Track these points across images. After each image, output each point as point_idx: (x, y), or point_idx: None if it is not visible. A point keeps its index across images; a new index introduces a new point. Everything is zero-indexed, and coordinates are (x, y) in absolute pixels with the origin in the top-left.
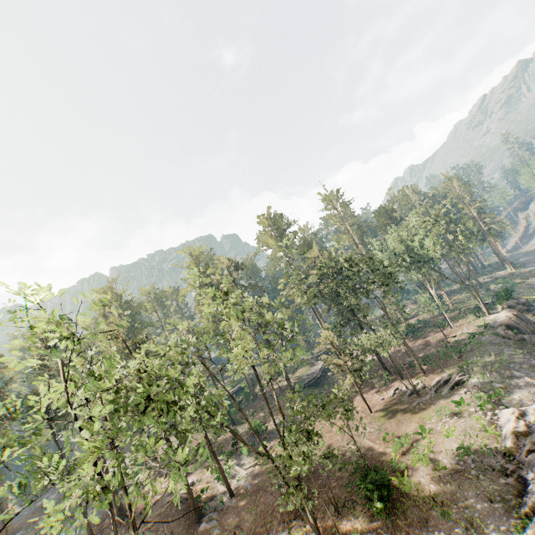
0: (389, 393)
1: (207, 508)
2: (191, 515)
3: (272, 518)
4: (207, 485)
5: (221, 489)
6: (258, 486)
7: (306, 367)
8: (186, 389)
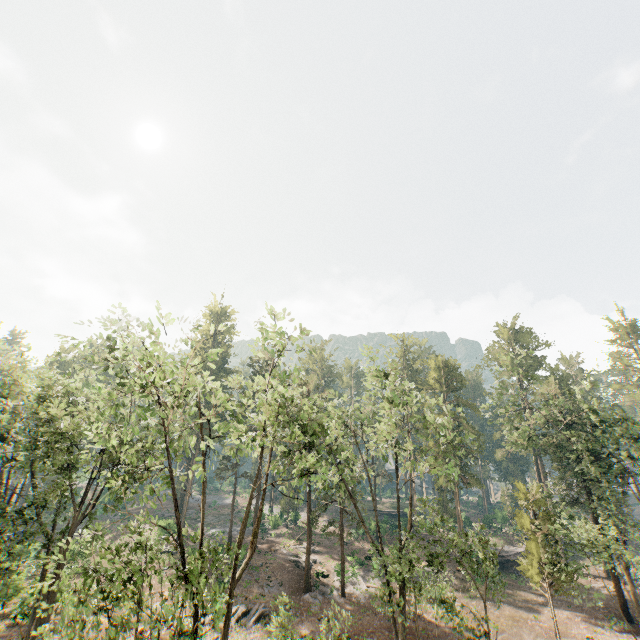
0: (608, 638)
1: (317, 587)
2: (302, 583)
3: (367, 635)
4: (326, 572)
5: (337, 584)
6: (371, 605)
7: (498, 539)
8: (332, 430)
